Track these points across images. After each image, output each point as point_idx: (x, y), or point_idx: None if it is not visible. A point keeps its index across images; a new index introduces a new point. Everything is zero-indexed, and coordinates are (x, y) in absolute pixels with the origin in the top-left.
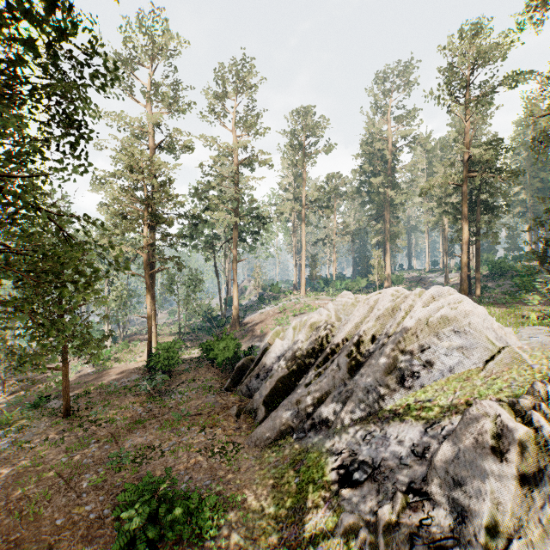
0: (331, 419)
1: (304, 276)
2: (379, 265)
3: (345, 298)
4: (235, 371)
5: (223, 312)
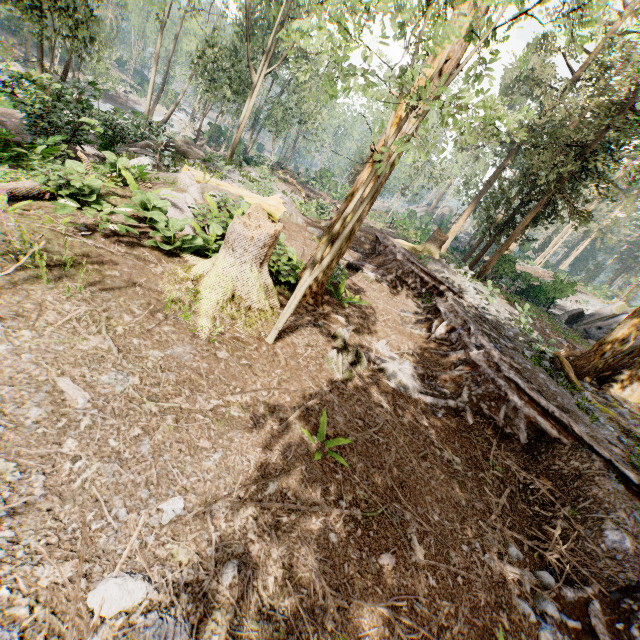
0: None
1: (553, 250)
2: (637, 287)
3: None
4: (573, 313)
5: (471, 240)
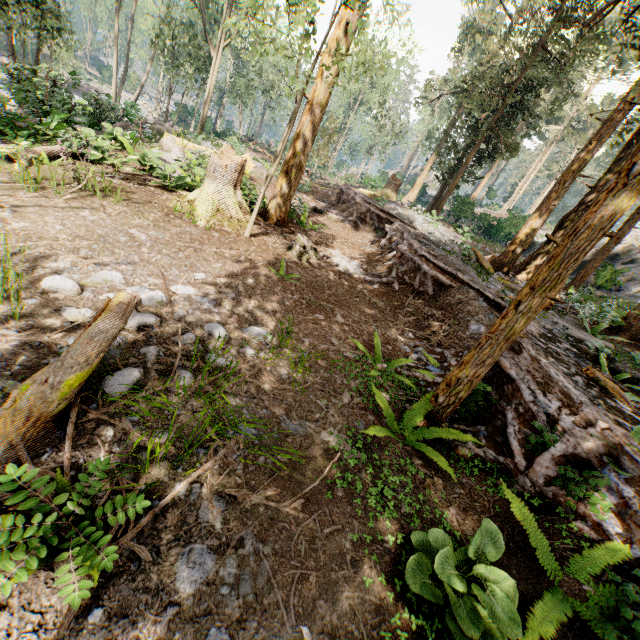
0: (631, 291)
1: (518, 196)
2: None
3: (638, 233)
4: None
5: None
